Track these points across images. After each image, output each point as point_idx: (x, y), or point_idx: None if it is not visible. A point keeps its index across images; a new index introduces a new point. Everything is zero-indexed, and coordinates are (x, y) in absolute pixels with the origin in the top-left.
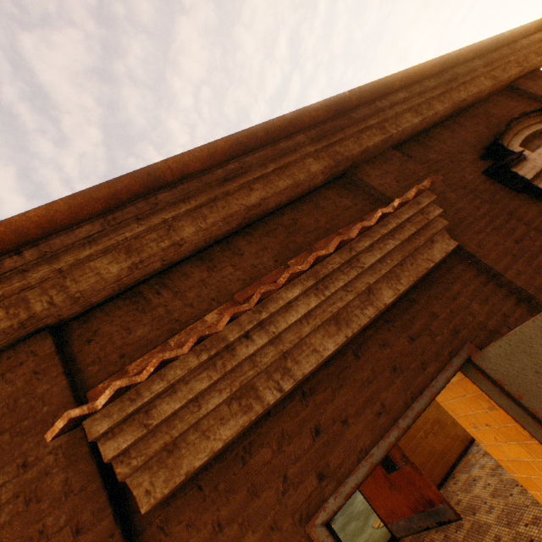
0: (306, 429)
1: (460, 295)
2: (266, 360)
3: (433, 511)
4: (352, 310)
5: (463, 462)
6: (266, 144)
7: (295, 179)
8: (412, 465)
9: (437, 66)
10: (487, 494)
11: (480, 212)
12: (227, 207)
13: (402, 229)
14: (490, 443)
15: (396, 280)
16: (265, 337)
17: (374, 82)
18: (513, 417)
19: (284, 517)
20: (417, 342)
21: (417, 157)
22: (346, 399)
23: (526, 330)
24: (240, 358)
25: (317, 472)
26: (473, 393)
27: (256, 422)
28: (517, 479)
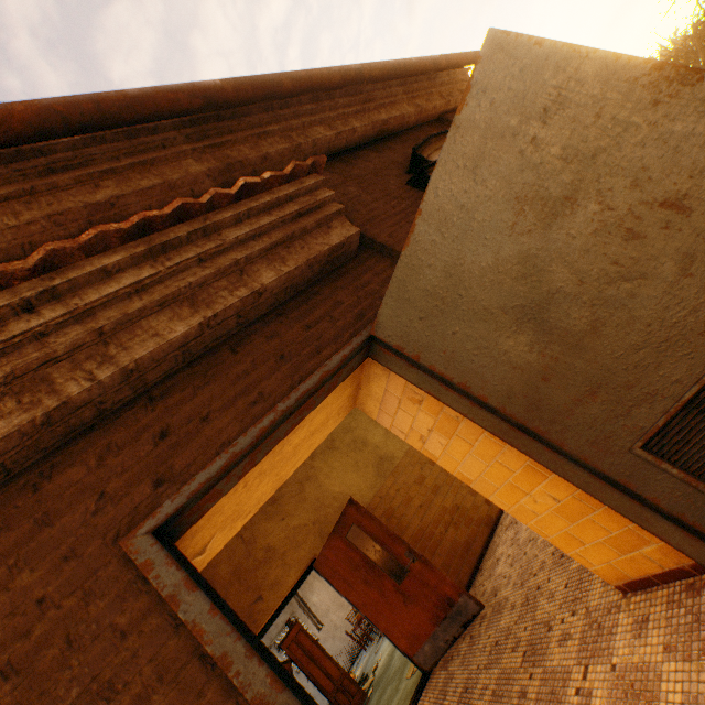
0: (147, 436)
1: (370, 283)
2: (65, 340)
3: (455, 612)
4: (218, 291)
5: (490, 548)
6: (104, 123)
7: (167, 178)
8: (422, 559)
9: (337, 75)
10: (507, 567)
11: (396, 210)
12: (57, 205)
13: (284, 208)
14: (441, 454)
15: (282, 263)
16: (62, 310)
17: (256, 77)
18: (428, 391)
19: (91, 541)
20: (314, 329)
21: (340, 173)
22: (213, 395)
23: (399, 273)
24: (13, 334)
25: (154, 480)
26: (403, 391)
27: (69, 440)
28: (476, 489)
